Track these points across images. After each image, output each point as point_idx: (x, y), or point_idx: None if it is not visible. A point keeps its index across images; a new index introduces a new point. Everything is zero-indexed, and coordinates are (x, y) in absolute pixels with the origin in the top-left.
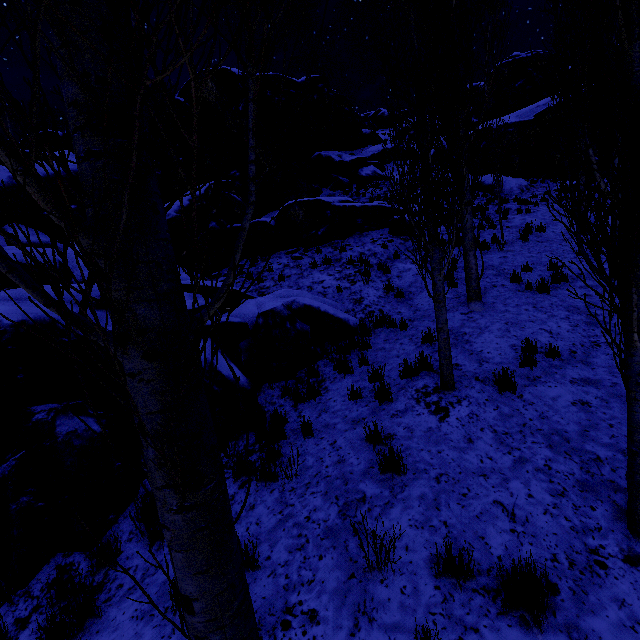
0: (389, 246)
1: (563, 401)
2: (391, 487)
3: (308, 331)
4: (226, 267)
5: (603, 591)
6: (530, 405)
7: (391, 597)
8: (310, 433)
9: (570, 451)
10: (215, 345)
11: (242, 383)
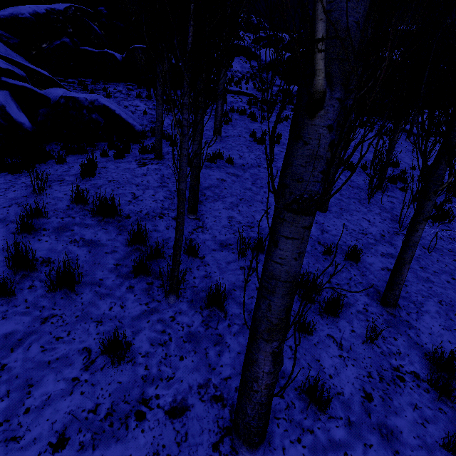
0: None
1: (213, 177)
2: (82, 180)
3: (101, 122)
4: (72, 78)
5: (151, 222)
6: None
7: (39, 203)
8: (62, 162)
9: None
10: (12, 97)
11: (26, 126)
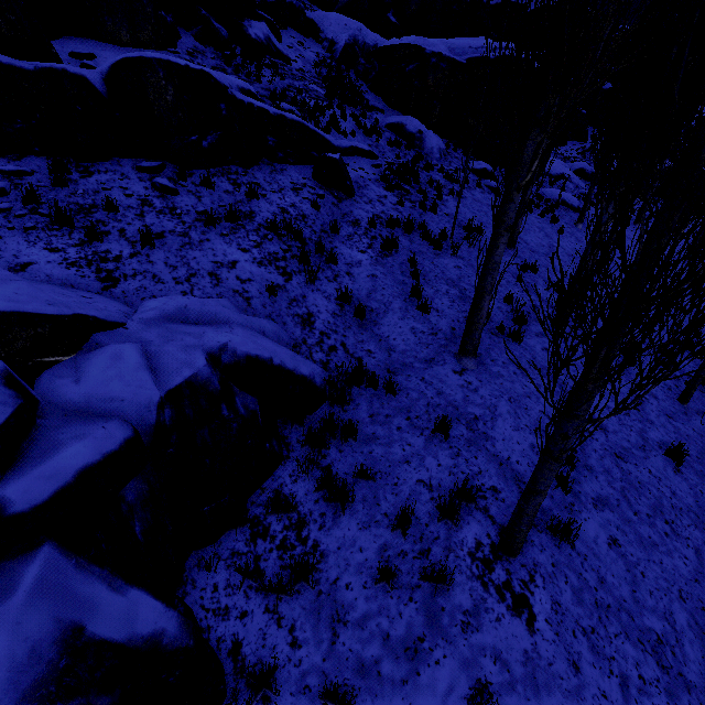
0: (321, 206)
1: (603, 543)
2: None
3: (256, 410)
4: None
5: None
6: (586, 561)
7: None
8: None
9: (640, 636)
10: (72, 559)
11: (172, 639)
